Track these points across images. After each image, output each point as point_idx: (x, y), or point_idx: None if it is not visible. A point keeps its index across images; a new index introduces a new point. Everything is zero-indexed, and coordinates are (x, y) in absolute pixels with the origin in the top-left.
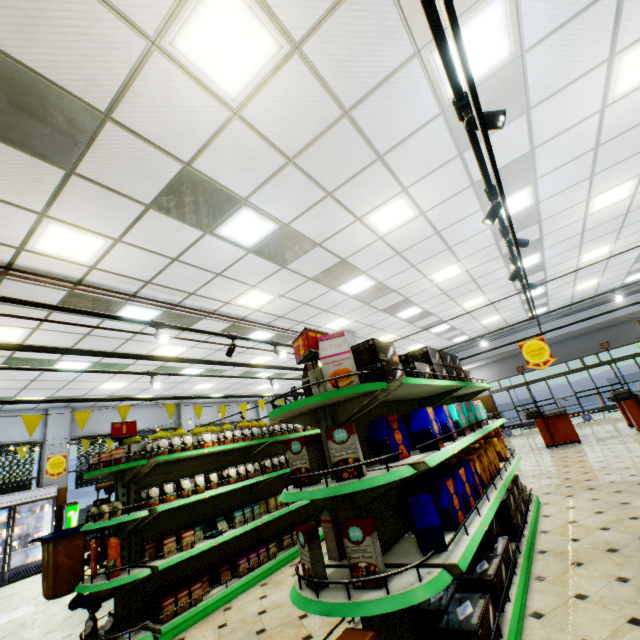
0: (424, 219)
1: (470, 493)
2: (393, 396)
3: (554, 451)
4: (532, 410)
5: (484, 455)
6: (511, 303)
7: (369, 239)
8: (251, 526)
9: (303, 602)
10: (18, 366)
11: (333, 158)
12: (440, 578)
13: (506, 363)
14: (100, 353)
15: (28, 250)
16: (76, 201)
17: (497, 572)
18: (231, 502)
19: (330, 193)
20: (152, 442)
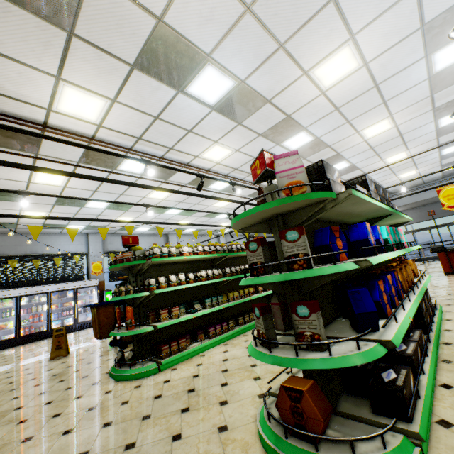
0: (366, 71)
1: (394, 294)
2: (333, 215)
3: (452, 277)
4: (436, 246)
5: (404, 269)
6: (430, 158)
7: (312, 94)
8: (217, 309)
9: (258, 355)
10: (59, 195)
11: (287, 2)
12: (376, 349)
13: (414, 212)
14: (106, 180)
15: (54, 111)
16: (79, 63)
17: (414, 352)
18: (203, 293)
19: (282, 45)
20: (149, 250)
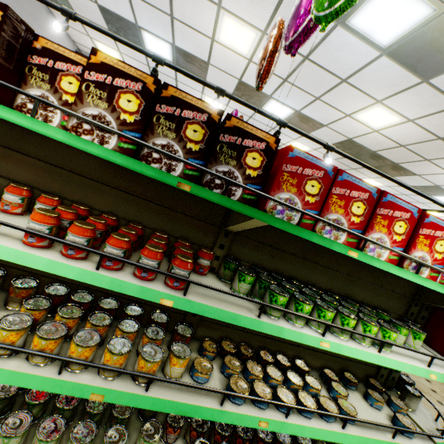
0: None
1: None
2: None
3: None
4: None
5: None
6: None
7: None
8: None
9: None
10: None
11: None
12: None
13: None
14: None
15: None
16: (385, 179)
17: None
18: None
19: None
20: None
